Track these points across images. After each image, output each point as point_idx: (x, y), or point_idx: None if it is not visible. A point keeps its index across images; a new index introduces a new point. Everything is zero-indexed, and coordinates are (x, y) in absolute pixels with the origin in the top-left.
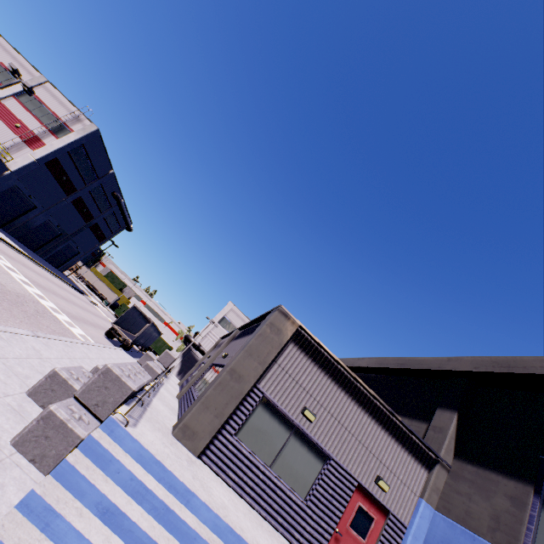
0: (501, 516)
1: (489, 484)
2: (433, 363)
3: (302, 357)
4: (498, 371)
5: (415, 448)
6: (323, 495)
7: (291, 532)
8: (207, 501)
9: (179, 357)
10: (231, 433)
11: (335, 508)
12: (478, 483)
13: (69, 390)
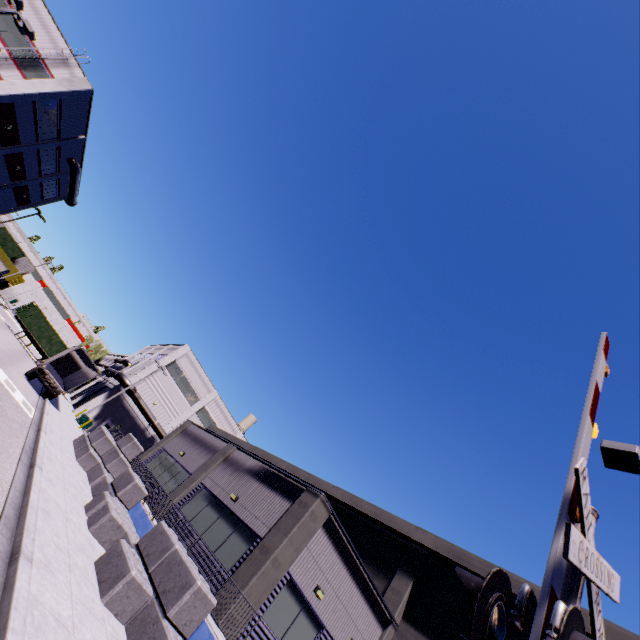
0: None
1: None
2: (403, 526)
3: (325, 539)
4: (451, 558)
5: (380, 611)
6: None
7: None
8: None
9: (103, 398)
10: (260, 615)
11: None
12: None
13: (142, 595)
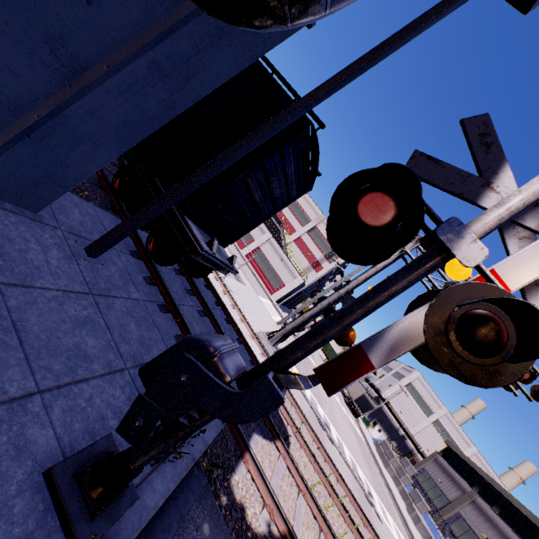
0: None
1: None
2: None
3: None
4: None
5: None
6: None
7: None
8: None
9: None
10: None
11: None
12: None
13: None
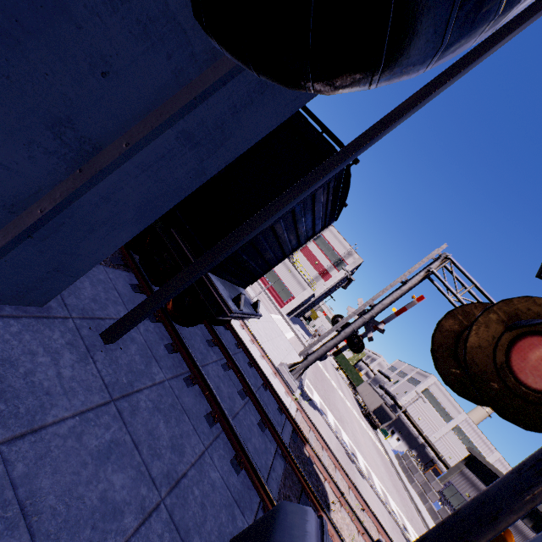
0: None
1: None
2: None
3: None
4: None
5: None
6: None
7: None
8: None
9: None
10: None
11: None
12: None
13: None
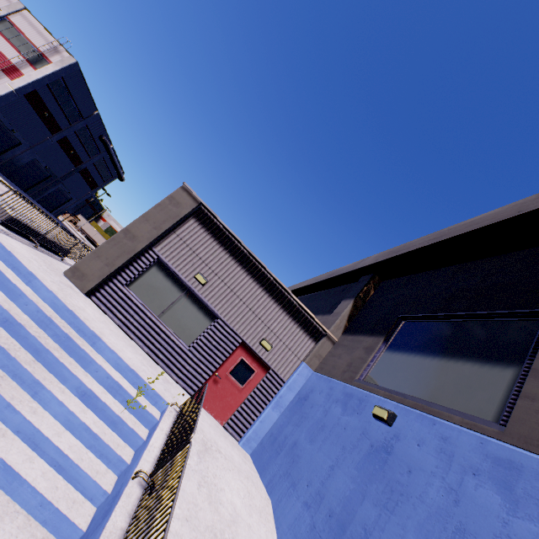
0: (354, 362)
1: (356, 344)
2: (351, 267)
3: (202, 232)
4: (390, 257)
5: (306, 323)
6: (206, 344)
7: (170, 367)
8: (53, 289)
9: None
10: (122, 283)
11: (216, 357)
12: (350, 345)
13: None
